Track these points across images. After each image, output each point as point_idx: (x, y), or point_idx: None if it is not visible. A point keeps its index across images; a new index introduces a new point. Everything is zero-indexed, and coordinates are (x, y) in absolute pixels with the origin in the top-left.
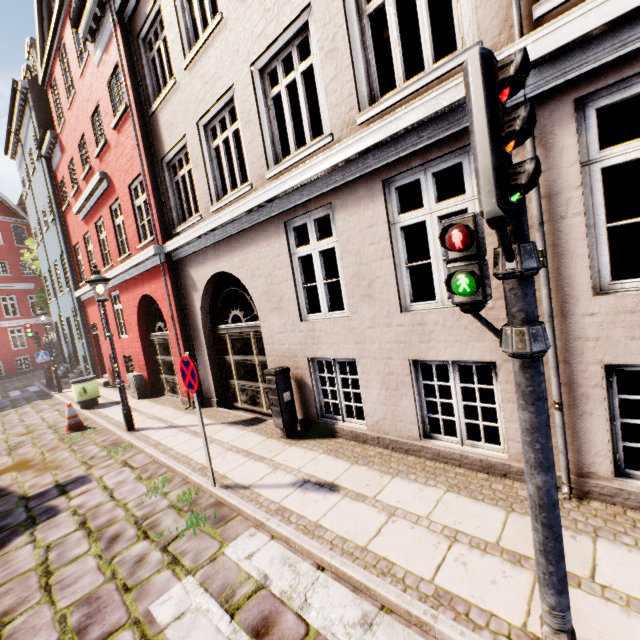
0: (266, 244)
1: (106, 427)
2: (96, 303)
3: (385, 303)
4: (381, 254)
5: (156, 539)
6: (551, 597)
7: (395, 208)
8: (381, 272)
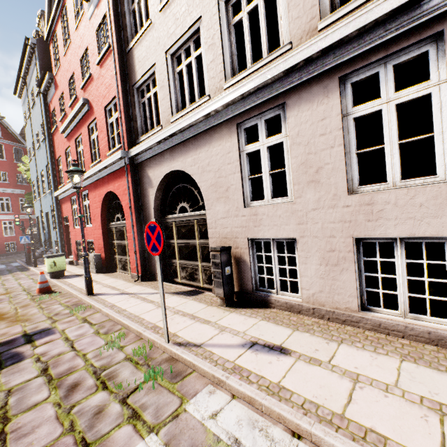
0: (218, 144)
1: (69, 292)
2: (69, 201)
3: (332, 187)
4: (332, 143)
5: (114, 390)
6: None
7: (349, 101)
8: (330, 159)
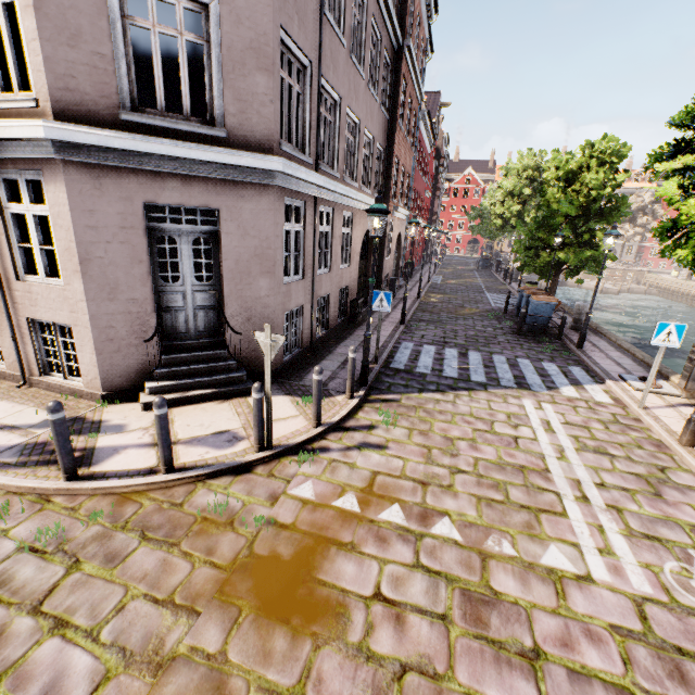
0: None
1: None
2: None
3: None
4: None
5: None
6: None
7: None
8: None
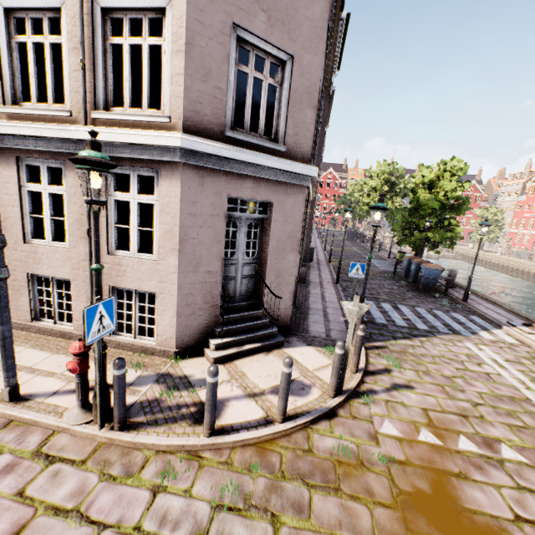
0: None
1: None
2: None
3: (14, 235)
4: (13, 203)
5: None
6: (5, 374)
7: (25, 177)
8: (13, 214)
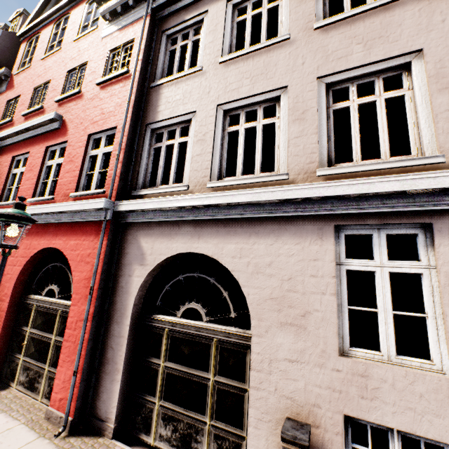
0: (294, 241)
1: None
2: None
3: None
4: None
5: None
6: None
7: None
8: None
